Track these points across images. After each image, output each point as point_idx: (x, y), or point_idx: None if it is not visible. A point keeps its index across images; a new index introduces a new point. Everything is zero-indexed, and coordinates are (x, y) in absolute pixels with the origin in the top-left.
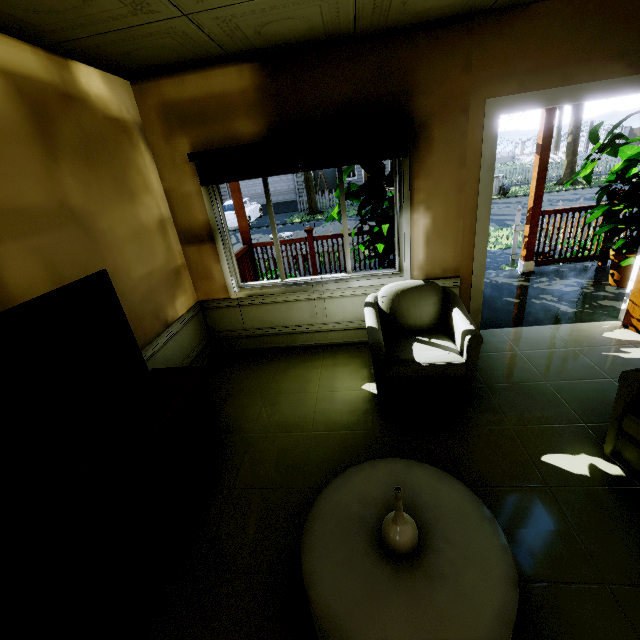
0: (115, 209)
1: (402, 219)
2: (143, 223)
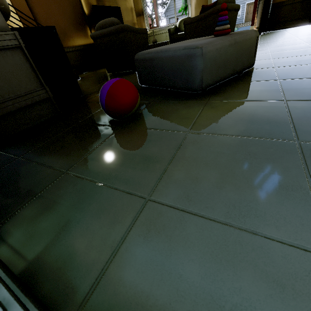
0: (122, 1)
1: (188, 1)
2: (127, 7)
